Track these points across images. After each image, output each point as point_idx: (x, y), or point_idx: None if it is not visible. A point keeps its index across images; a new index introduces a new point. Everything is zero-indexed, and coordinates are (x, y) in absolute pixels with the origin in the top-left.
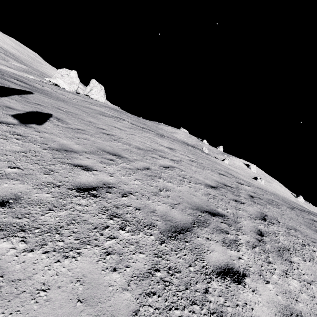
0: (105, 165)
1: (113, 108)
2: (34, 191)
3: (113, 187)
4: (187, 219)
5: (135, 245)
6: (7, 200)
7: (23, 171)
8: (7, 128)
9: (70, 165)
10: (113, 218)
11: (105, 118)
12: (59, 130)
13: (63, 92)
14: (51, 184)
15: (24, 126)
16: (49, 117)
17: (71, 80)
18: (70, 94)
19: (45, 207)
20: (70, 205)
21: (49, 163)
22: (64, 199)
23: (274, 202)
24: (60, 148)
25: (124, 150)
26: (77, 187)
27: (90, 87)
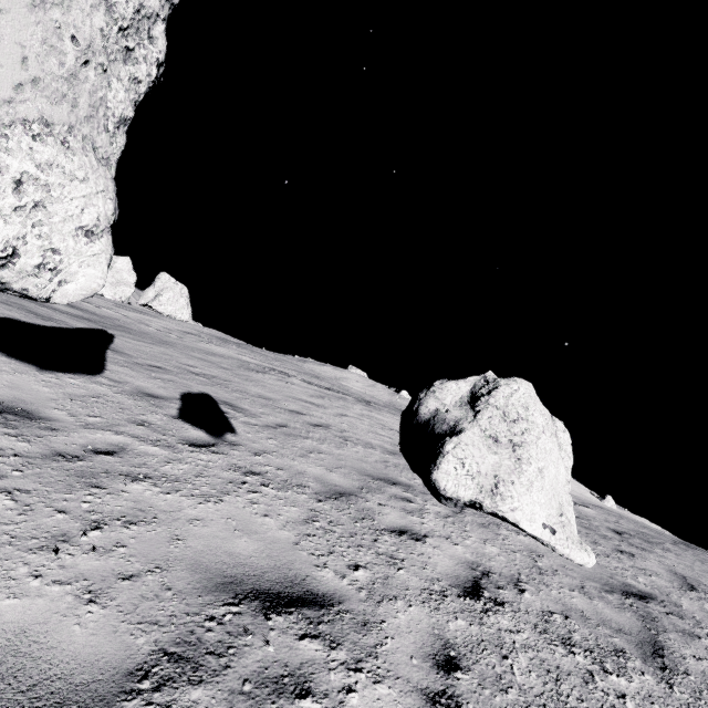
0: (417, 516)
1: (220, 336)
2: (440, 618)
3: (488, 572)
4: (630, 619)
5: (657, 703)
6: (447, 654)
7: (371, 571)
8: (218, 457)
9: (389, 533)
10: (571, 649)
11: (263, 377)
12: (266, 437)
13: (138, 317)
14: (431, 592)
15: (227, 444)
16: (216, 404)
17: (118, 277)
18: (150, 318)
19: (494, 654)
20: (505, 636)
21: (367, 537)
22: (484, 625)
23: (648, 537)
24: (329, 490)
25: (387, 466)
26: (461, 590)
27: (158, 290)
